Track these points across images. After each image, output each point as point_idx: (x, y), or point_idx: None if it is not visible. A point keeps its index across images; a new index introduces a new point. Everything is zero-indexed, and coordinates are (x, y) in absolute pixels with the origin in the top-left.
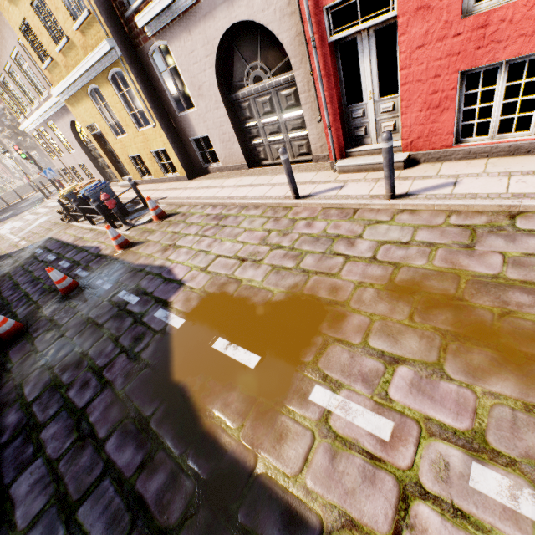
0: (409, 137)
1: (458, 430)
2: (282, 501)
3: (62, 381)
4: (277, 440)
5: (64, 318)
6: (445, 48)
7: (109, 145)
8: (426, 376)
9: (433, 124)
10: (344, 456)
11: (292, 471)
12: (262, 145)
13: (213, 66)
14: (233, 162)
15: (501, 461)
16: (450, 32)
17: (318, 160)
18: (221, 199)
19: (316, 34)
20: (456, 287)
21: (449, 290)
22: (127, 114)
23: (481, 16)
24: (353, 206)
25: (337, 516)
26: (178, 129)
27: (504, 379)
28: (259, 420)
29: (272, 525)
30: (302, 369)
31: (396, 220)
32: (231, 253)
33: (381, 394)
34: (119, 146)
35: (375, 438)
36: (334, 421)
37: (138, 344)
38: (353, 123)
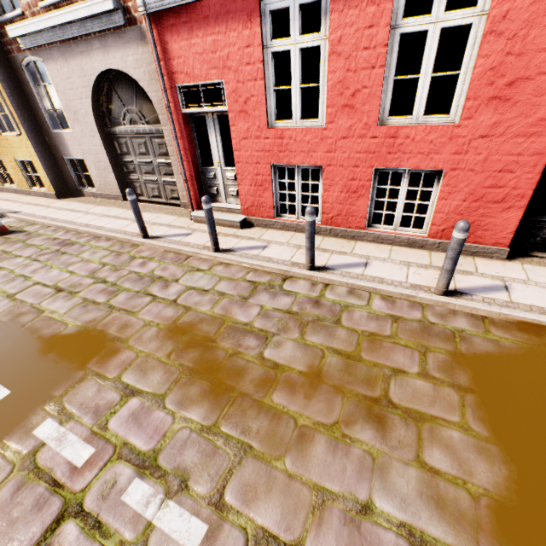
0: (245, 204)
1: (142, 452)
2: None
3: None
4: None
5: None
6: (260, 144)
7: None
8: (148, 406)
9: (260, 198)
10: (30, 487)
11: None
12: (139, 181)
13: (90, 97)
14: (109, 191)
15: (157, 474)
16: (262, 134)
17: (185, 206)
18: (78, 225)
19: (172, 103)
20: (217, 330)
21: (211, 333)
22: None
23: (279, 130)
24: (188, 252)
25: None
26: (51, 144)
27: (201, 406)
28: None
29: None
30: (45, 403)
31: (212, 270)
32: (53, 282)
33: (102, 424)
34: None
35: (70, 465)
36: (43, 453)
37: None
38: (208, 182)
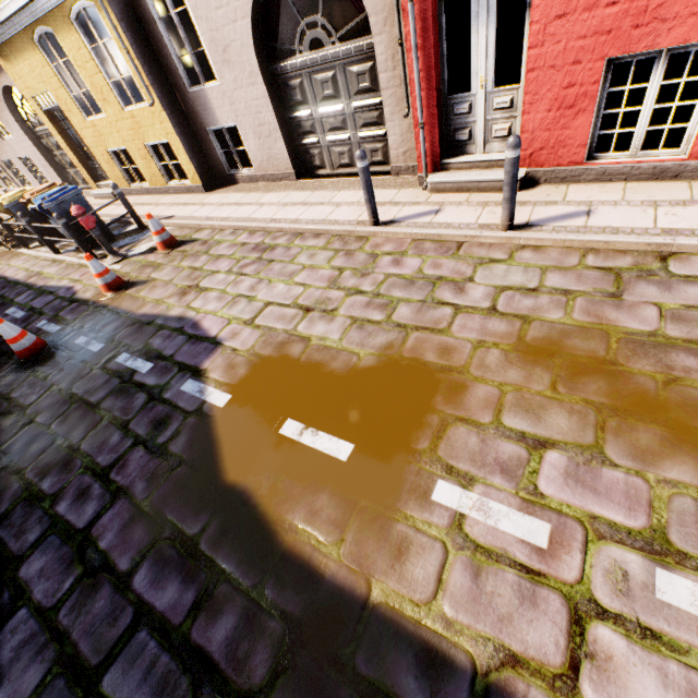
0: (529, 147)
1: (633, 530)
2: (415, 639)
3: (42, 491)
4: (396, 558)
5: (30, 396)
6: (593, 21)
7: (74, 130)
8: (584, 463)
9: (563, 131)
10: (491, 573)
11: (422, 598)
12: (319, 145)
13: (248, 15)
14: (274, 169)
15: (691, 565)
16: None
17: (398, 172)
18: (262, 222)
19: None
20: (606, 347)
21: (597, 351)
22: (105, 81)
23: None
24: (456, 238)
25: (492, 651)
26: (189, 112)
27: (680, 462)
28: (365, 531)
29: (404, 672)
30: (416, 460)
31: (516, 259)
32: (289, 300)
33: (529, 489)
34: (90, 133)
35: (529, 546)
36: (471, 527)
37: (161, 432)
38: (453, 122)
